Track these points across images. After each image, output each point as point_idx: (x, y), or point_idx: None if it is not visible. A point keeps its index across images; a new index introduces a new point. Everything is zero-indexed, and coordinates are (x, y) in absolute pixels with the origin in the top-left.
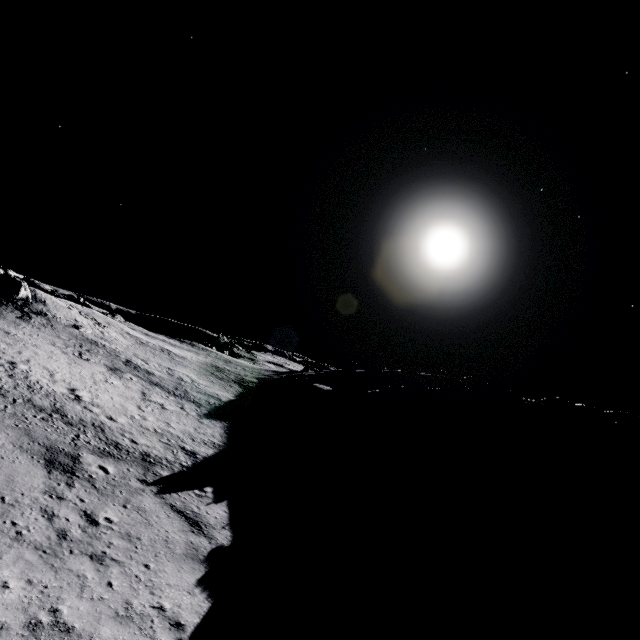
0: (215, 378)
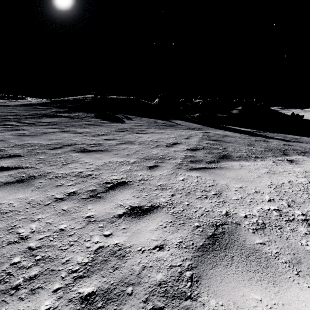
0: None
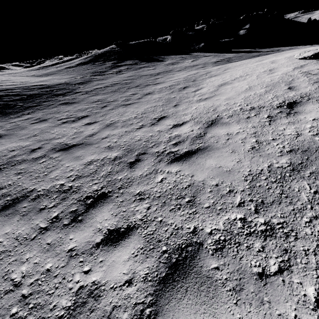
0: None
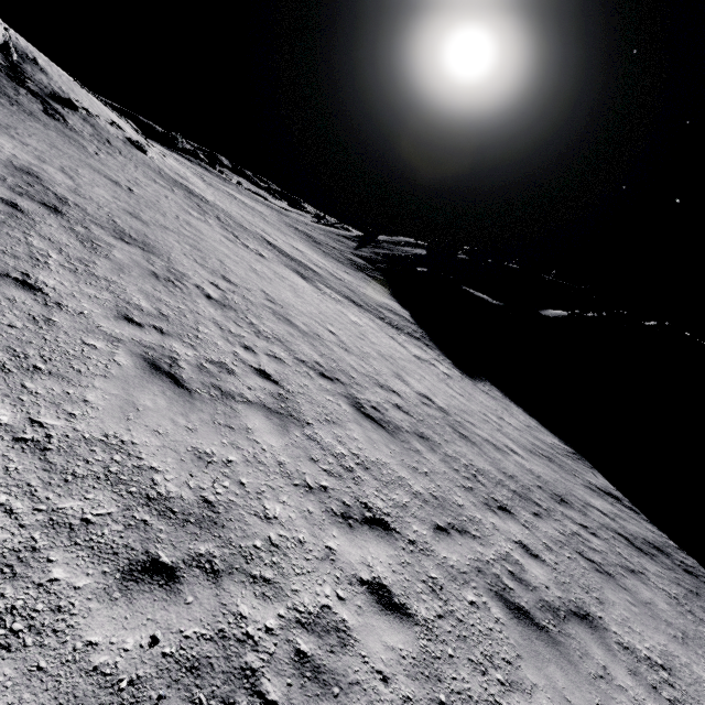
0: (338, 262)
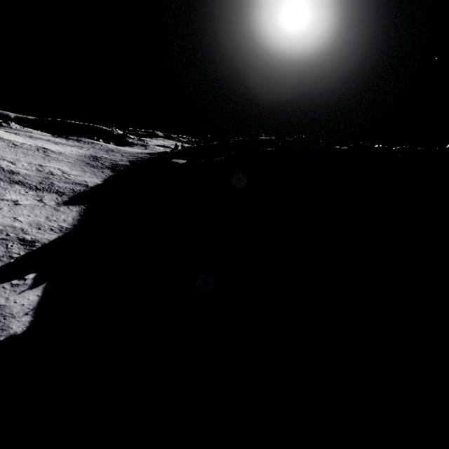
0: (89, 167)
